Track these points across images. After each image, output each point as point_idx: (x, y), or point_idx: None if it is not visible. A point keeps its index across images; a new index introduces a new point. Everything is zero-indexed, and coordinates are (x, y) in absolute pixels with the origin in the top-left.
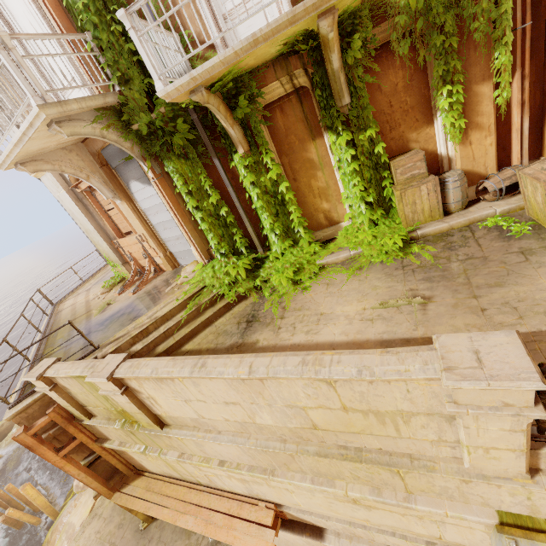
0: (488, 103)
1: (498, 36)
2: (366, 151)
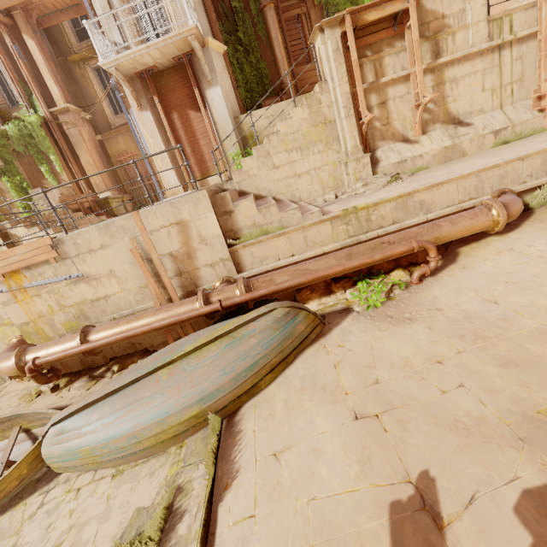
0: (63, 172)
1: (48, 150)
2: (19, 185)
